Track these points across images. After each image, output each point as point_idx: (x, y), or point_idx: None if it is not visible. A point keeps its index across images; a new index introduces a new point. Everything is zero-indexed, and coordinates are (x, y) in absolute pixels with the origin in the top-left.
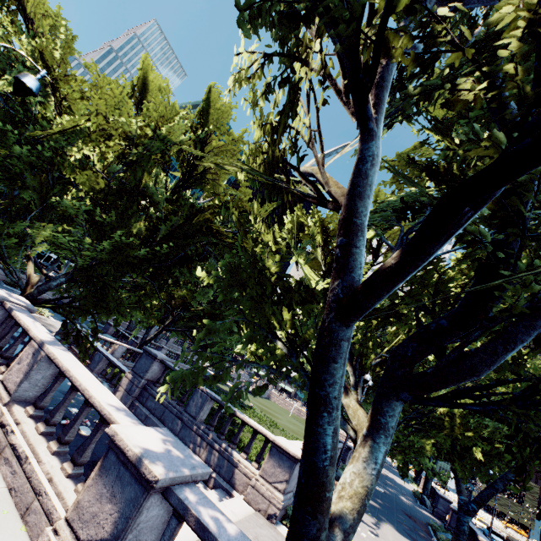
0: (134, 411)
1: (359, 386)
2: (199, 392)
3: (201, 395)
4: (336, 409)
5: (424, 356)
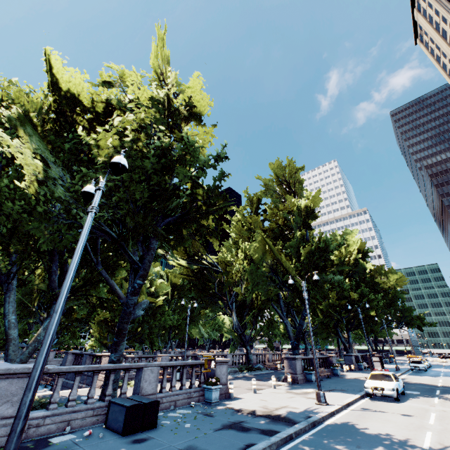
0: (63, 384)
1: (233, 311)
2: (84, 356)
3: (85, 356)
4: (8, 315)
5: (59, 287)
